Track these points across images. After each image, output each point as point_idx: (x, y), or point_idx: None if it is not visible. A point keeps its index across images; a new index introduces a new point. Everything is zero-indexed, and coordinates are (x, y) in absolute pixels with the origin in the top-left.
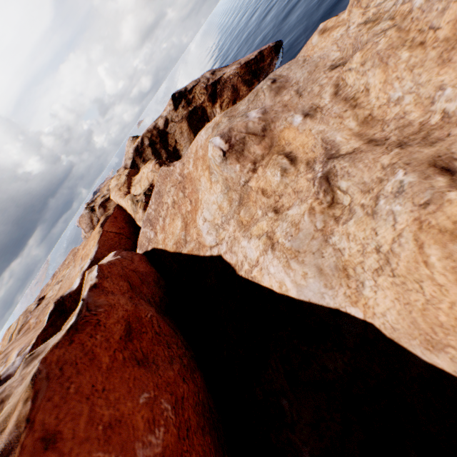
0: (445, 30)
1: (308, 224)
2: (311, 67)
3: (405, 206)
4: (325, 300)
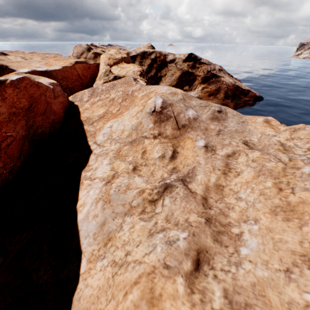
0: (295, 199)
1: (131, 196)
2: (240, 129)
3: (162, 253)
4: (84, 241)
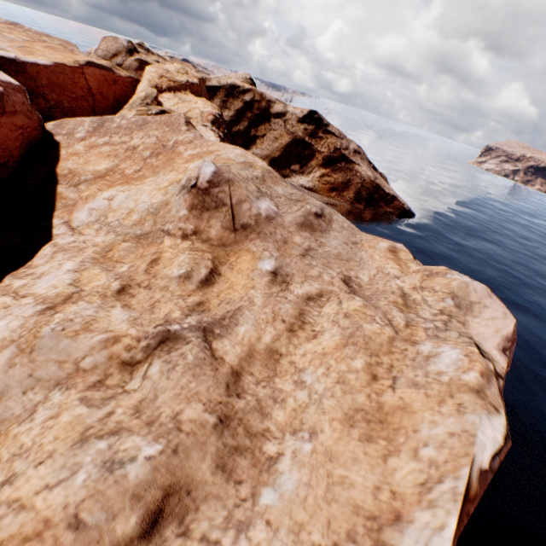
0: (393, 400)
1: (87, 346)
2: (347, 254)
3: (81, 490)
4: None
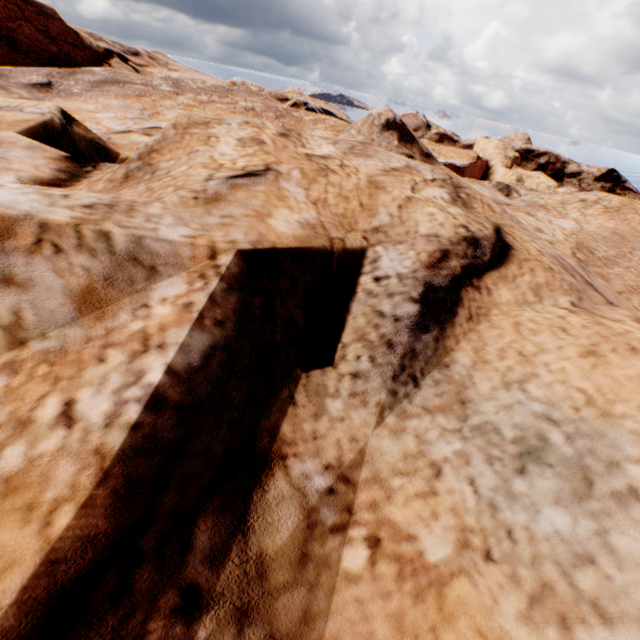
0: None
1: None
2: None
3: None
4: None
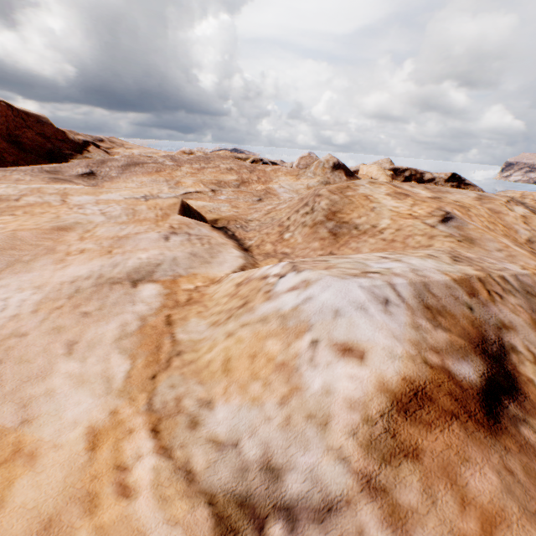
0: None
1: None
2: None
3: None
4: None
